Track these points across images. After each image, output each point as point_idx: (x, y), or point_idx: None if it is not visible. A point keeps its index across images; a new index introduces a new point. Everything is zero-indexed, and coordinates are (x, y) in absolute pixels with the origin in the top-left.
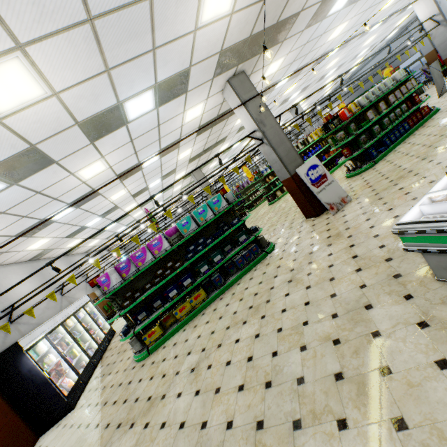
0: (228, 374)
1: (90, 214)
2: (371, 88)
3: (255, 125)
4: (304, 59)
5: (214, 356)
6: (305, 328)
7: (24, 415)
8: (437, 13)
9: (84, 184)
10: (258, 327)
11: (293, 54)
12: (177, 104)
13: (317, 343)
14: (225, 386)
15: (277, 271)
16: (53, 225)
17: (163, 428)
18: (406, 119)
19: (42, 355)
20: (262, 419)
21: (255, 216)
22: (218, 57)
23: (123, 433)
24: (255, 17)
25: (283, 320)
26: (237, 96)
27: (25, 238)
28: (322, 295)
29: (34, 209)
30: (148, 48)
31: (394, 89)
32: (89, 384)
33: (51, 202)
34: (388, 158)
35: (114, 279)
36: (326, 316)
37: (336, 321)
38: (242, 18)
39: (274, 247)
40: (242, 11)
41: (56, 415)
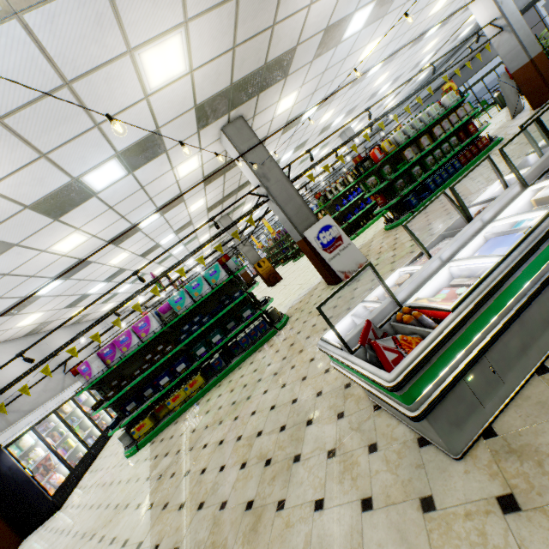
0: (181, 486)
1: (88, 281)
2: (413, 118)
3: (257, 180)
4: (330, 85)
5: (181, 462)
6: (256, 440)
7: (6, 516)
8: (499, 16)
9: (64, 256)
10: (227, 431)
11: (310, 84)
12: (159, 164)
13: (255, 461)
14: (172, 502)
15: (273, 357)
16: (42, 300)
17: (111, 544)
18: (458, 154)
19: (30, 449)
20: (179, 546)
21: (296, 270)
22: (195, 112)
23: (82, 545)
24: (229, 67)
25: (247, 426)
26: (234, 146)
27: (9, 317)
28: (288, 398)
29: (8, 289)
30: (89, 126)
31: (445, 116)
32: (82, 479)
33: (28, 280)
34: (428, 209)
35: (96, 367)
36: (277, 428)
37: (280, 436)
38: (210, 72)
39: (287, 322)
40: (205, 66)
41: (41, 515)
